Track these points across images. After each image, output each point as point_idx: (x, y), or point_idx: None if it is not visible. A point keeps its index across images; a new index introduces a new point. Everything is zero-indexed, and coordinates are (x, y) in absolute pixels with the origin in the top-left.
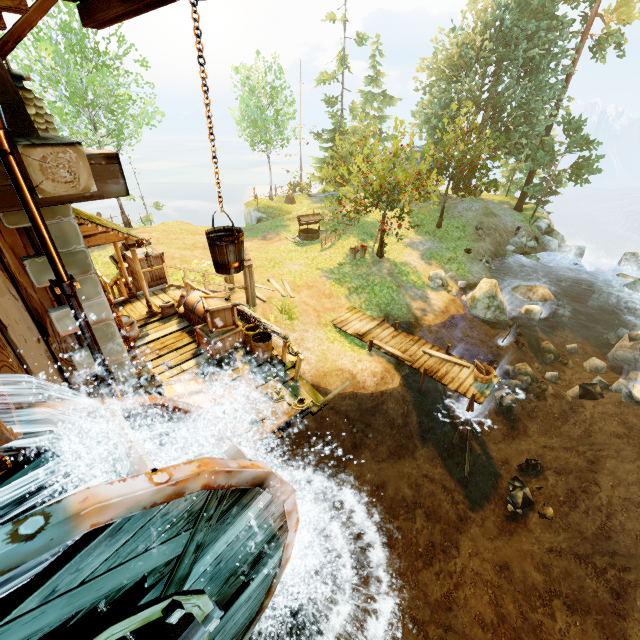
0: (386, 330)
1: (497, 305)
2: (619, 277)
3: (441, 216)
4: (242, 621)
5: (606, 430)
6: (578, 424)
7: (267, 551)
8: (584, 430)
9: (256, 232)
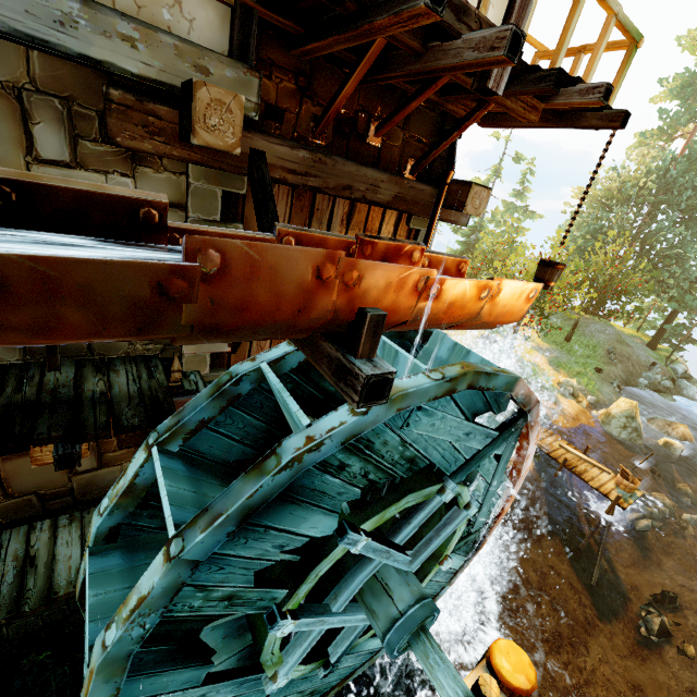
0: None
1: (635, 427)
2: None
3: (572, 330)
4: (434, 589)
5: None
6: None
7: (483, 524)
8: None
9: None
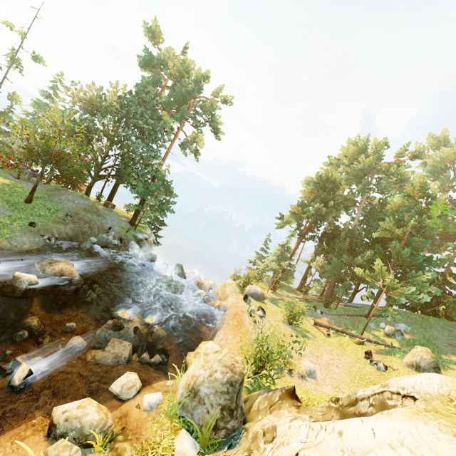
0: None
1: None
2: (162, 277)
3: (32, 192)
4: None
5: None
6: None
7: None
8: None
9: None
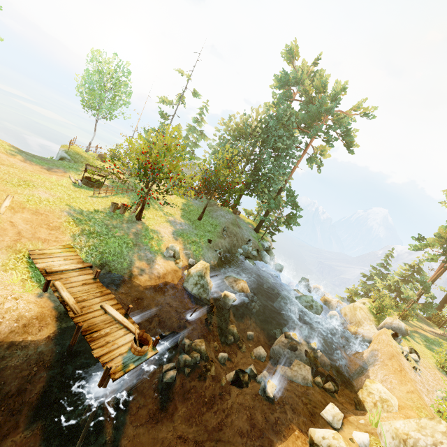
0: (84, 275)
1: (203, 284)
2: (295, 291)
3: (203, 212)
4: None
5: (236, 424)
6: (218, 413)
7: None
8: (219, 421)
9: (47, 163)
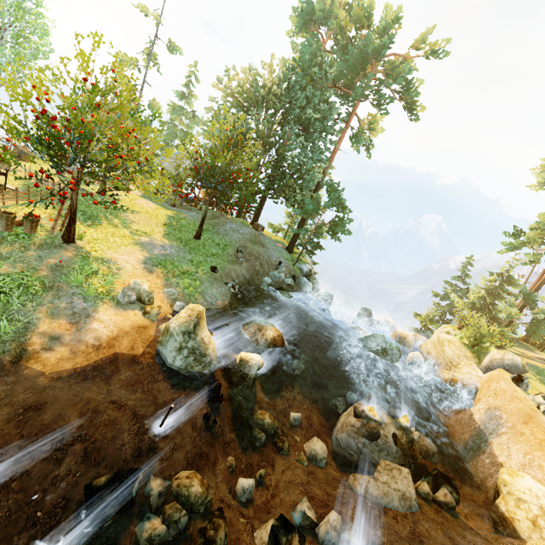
0: None
1: (193, 347)
2: (355, 330)
3: (201, 226)
4: None
5: None
6: None
7: None
8: None
9: None
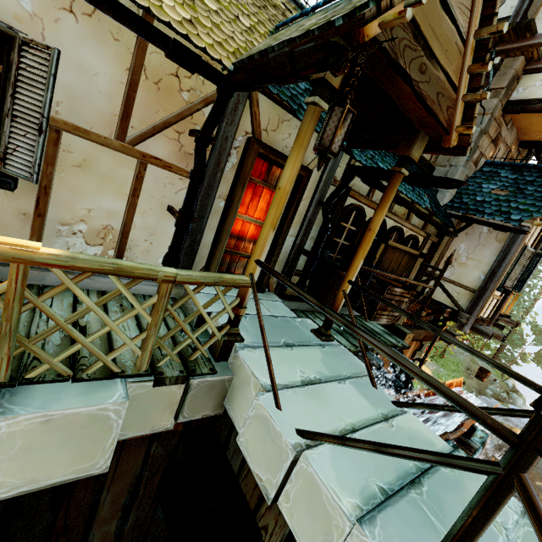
0: None
1: None
2: None
3: (444, 351)
4: None
5: None
6: None
7: None
8: None
9: None
